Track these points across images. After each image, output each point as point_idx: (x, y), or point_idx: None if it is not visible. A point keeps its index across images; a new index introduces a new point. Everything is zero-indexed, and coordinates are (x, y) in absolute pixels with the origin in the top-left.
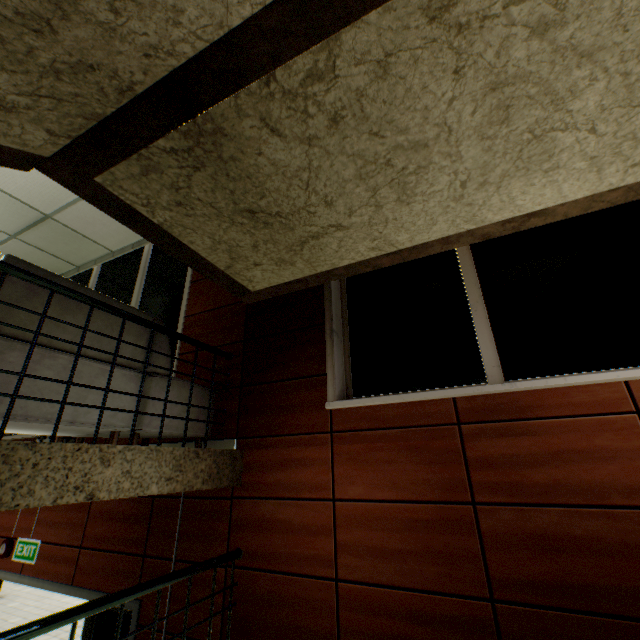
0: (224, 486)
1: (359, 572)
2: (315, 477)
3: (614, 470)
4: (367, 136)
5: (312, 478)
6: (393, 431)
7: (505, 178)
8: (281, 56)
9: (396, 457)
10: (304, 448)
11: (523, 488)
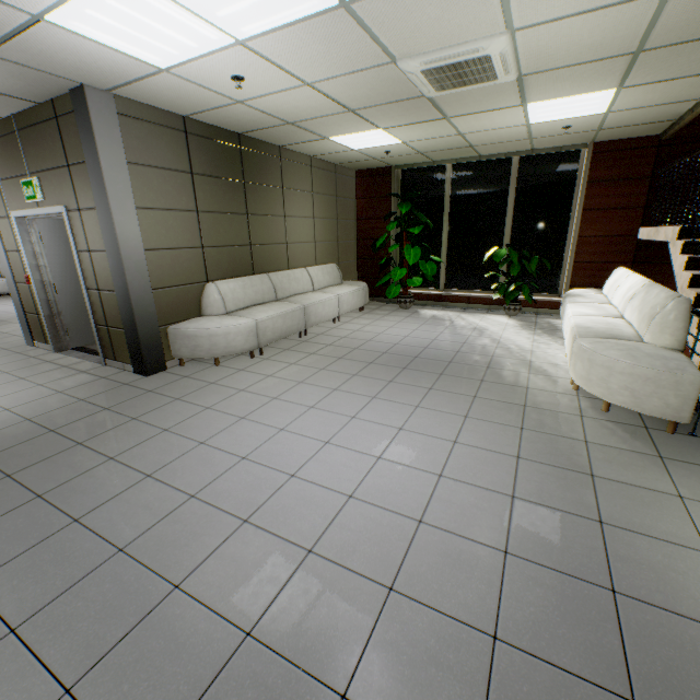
0: None
1: None
2: None
3: None
4: None
5: None
6: None
7: None
8: None
9: None
10: None
11: None
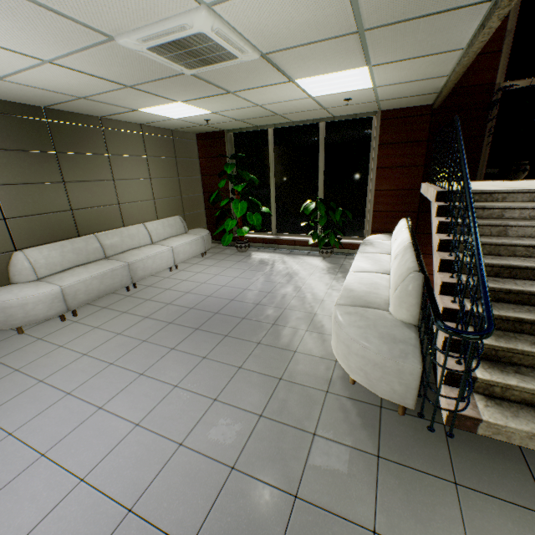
0: None
1: None
2: None
3: None
4: None
5: None
6: None
7: None
8: None
9: None
10: None
11: None
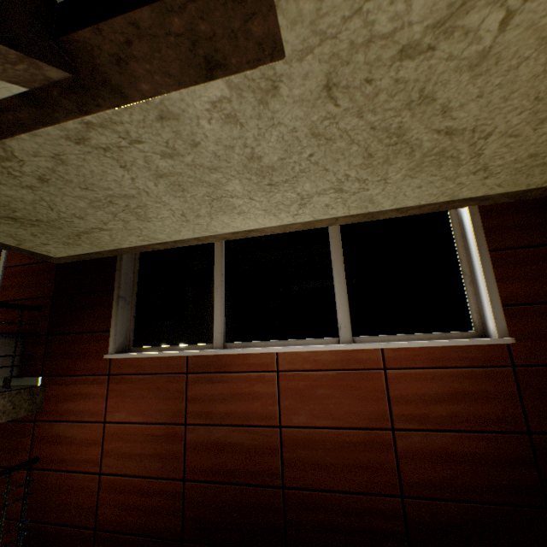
0: (22, 416)
1: (115, 468)
2: (95, 407)
3: (259, 405)
4: (80, 189)
5: (93, 407)
6: (148, 376)
7: (212, 214)
8: None
9: (147, 394)
10: (90, 386)
11: (213, 415)
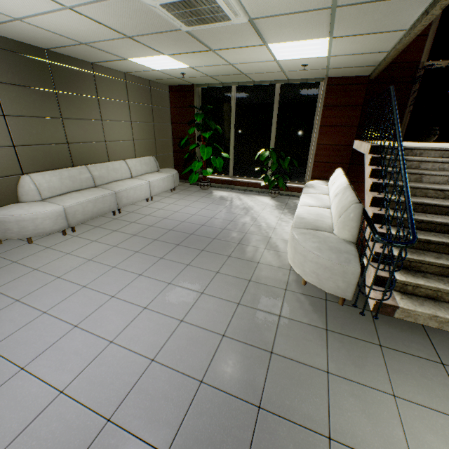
0: None
1: None
2: None
3: None
4: None
5: None
6: None
7: None
8: None
9: None
10: None
11: None
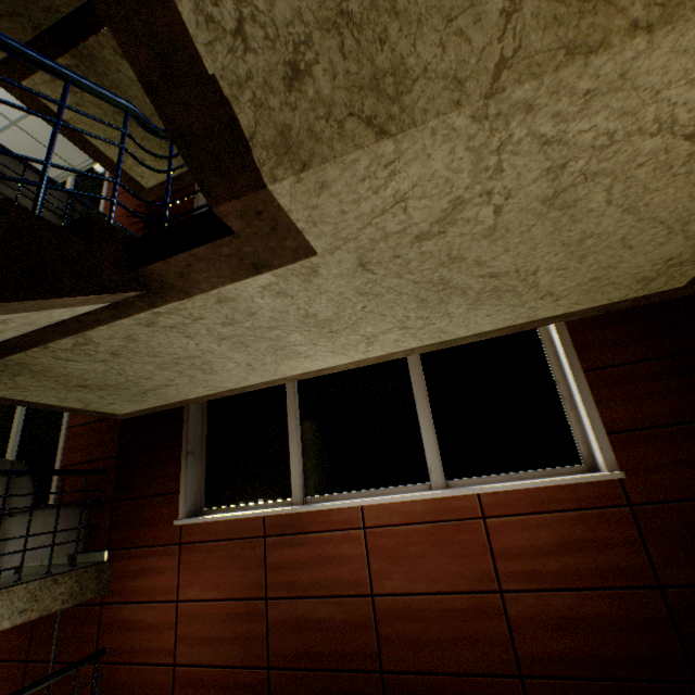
0: (89, 599)
1: (190, 657)
2: (166, 583)
3: (346, 570)
4: (148, 357)
5: (164, 583)
6: (223, 542)
7: (278, 361)
8: (48, 340)
9: (223, 564)
10: (160, 558)
11: (296, 585)
